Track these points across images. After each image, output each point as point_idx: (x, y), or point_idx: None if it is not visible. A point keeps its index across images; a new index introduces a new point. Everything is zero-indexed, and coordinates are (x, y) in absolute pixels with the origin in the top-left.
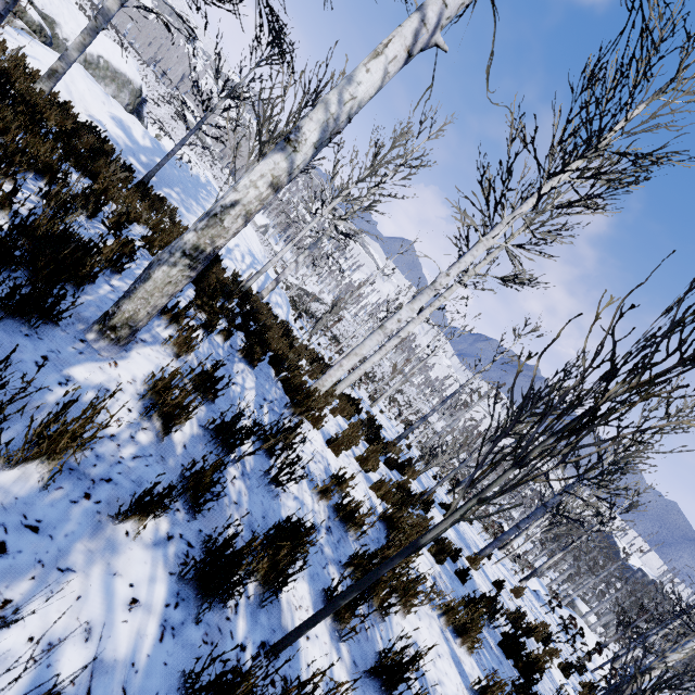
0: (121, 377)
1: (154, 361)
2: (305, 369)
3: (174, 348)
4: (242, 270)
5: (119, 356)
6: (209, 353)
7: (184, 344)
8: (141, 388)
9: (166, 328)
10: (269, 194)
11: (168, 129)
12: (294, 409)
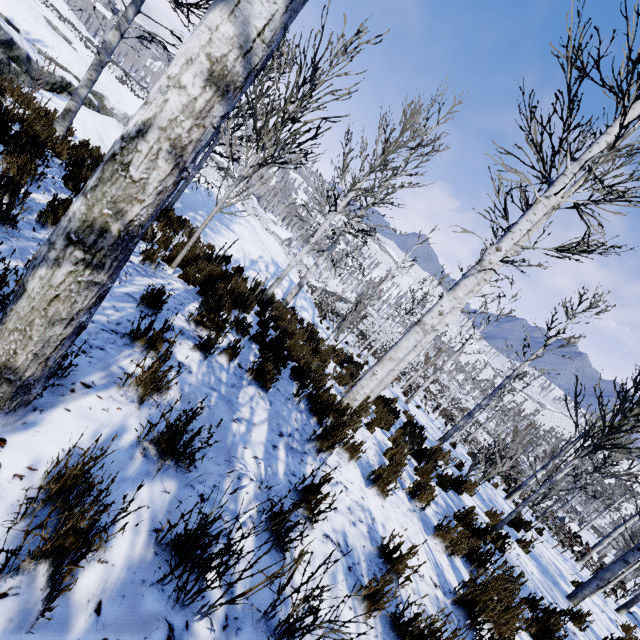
0: (0, 469)
1: (97, 416)
2: (334, 374)
3: (138, 388)
4: (267, 280)
5: (19, 425)
6: (204, 382)
7: (150, 383)
8: (40, 483)
9: (141, 358)
10: (211, 102)
11: (202, 171)
12: (320, 443)
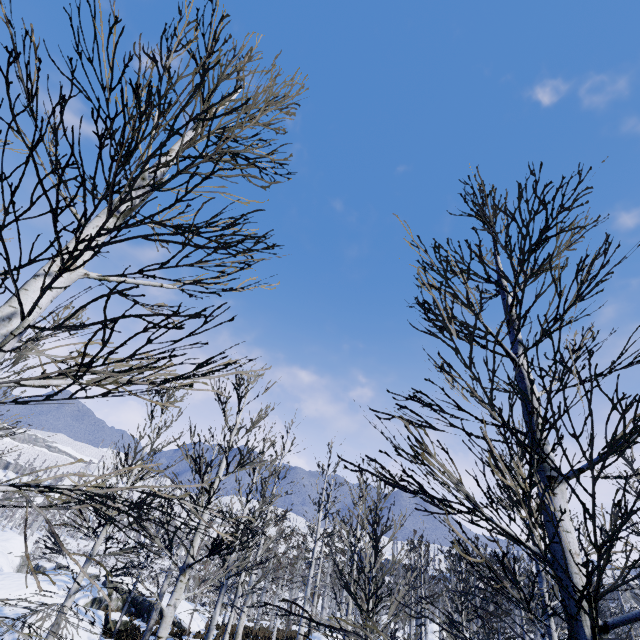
0: None
1: None
2: None
3: None
4: None
5: None
6: None
7: None
8: None
9: None
10: None
11: None
12: None
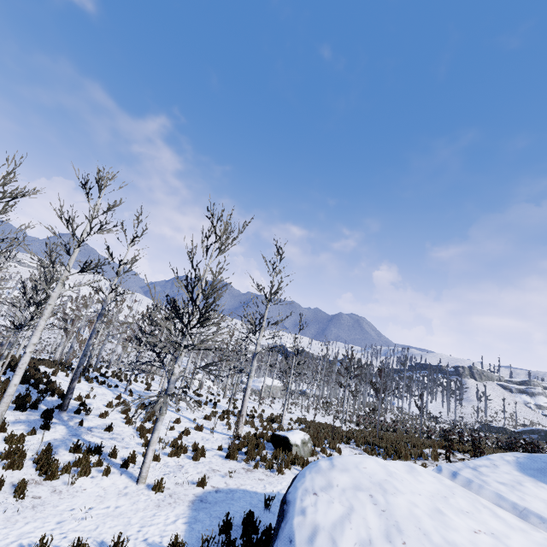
0: None
1: None
2: None
3: None
4: None
5: None
6: None
7: None
8: None
9: None
10: None
11: None
12: None
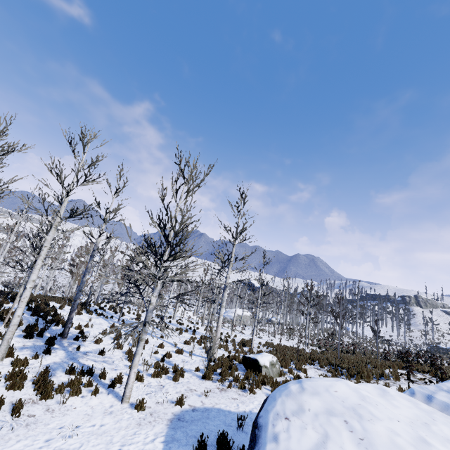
0: None
1: None
2: None
3: None
4: None
5: None
6: None
7: None
8: None
9: None
10: None
11: None
12: None
